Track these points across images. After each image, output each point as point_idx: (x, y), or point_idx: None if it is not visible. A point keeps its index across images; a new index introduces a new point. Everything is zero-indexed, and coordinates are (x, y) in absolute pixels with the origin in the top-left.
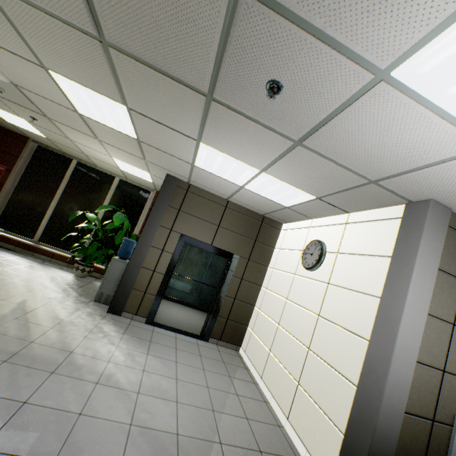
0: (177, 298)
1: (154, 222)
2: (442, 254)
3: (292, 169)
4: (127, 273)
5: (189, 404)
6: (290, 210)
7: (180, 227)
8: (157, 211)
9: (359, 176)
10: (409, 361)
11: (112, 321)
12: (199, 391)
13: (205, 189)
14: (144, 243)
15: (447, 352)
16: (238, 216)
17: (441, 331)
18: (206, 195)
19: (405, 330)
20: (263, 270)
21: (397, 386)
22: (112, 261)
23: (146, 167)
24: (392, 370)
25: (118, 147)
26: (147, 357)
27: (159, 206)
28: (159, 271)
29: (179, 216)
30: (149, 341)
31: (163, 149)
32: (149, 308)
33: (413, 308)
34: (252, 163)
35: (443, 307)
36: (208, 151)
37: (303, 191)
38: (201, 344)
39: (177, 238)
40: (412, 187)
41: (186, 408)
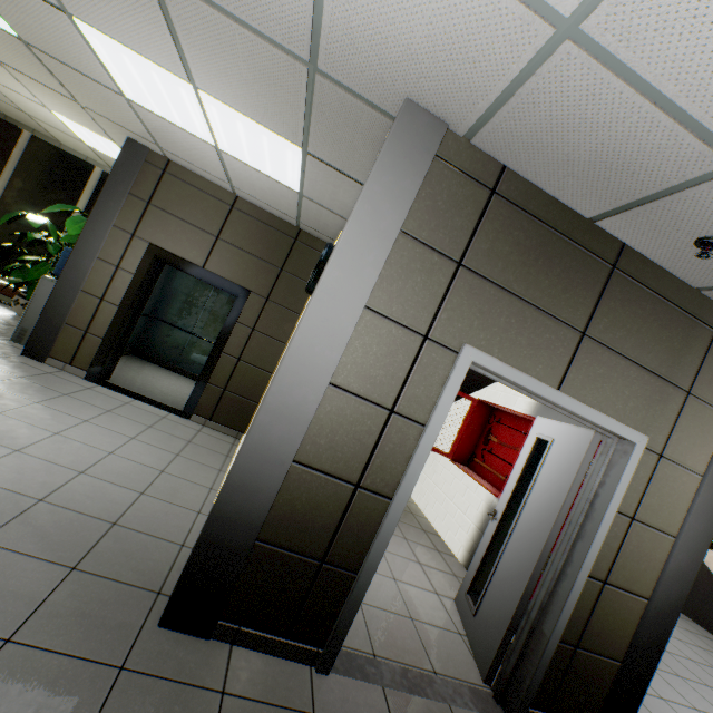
0: (189, 371)
1: (103, 219)
2: (419, 208)
3: (212, 63)
4: (55, 298)
5: (40, 457)
6: (309, 202)
7: (150, 233)
8: (108, 201)
9: (288, 55)
10: (314, 380)
11: (16, 363)
12: (86, 452)
13: (194, 170)
14: (85, 251)
15: (405, 381)
16: (253, 225)
17: (397, 344)
18: (199, 183)
19: (311, 326)
20: (292, 319)
21: (283, 416)
22: (41, 281)
23: (97, 125)
24: (277, 388)
25: (27, 73)
26: (32, 405)
27: (113, 192)
28: (111, 301)
29: (148, 214)
30: (62, 394)
31: (63, 58)
32: (93, 358)
33: (335, 292)
34: (166, 63)
35: (407, 304)
36: (101, 43)
37: (277, 135)
38: (172, 419)
39: (144, 250)
40: (361, 67)
41: (26, 459)
